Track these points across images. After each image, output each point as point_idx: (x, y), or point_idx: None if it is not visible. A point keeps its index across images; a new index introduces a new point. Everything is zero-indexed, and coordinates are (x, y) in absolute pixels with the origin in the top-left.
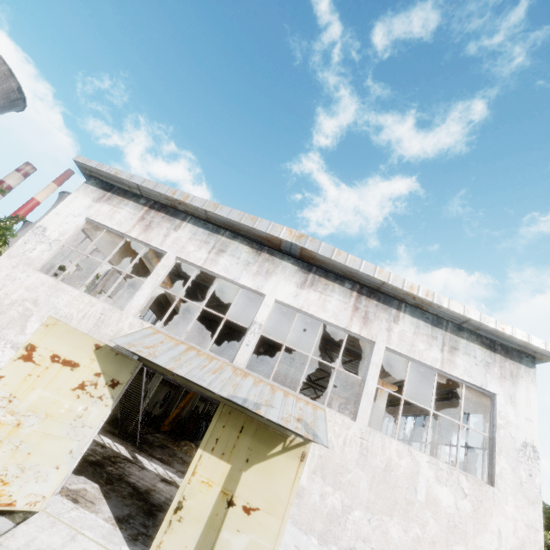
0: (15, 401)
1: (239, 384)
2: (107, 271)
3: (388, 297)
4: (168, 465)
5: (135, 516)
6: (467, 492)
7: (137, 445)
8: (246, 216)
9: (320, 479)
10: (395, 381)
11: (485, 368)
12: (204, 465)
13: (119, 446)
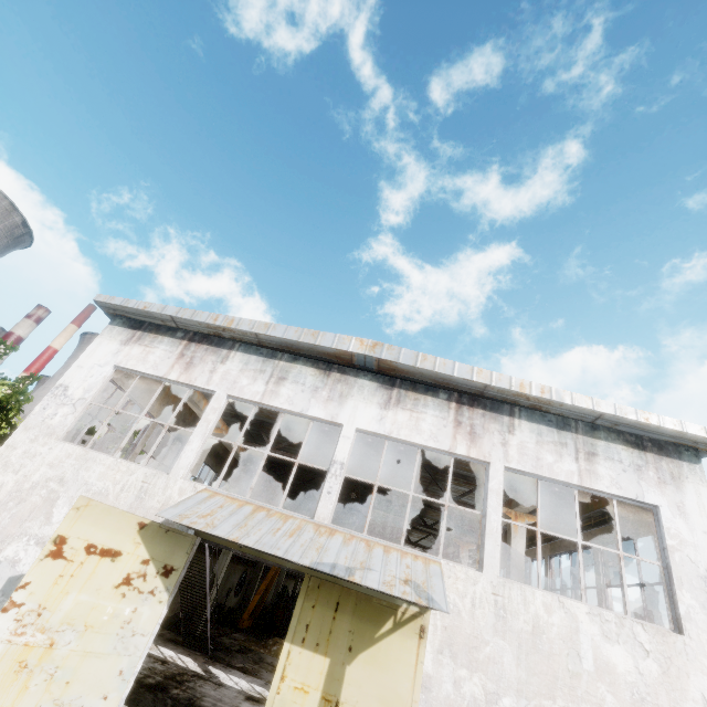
0: (45, 614)
1: (324, 546)
2: (147, 425)
3: (495, 403)
4: (254, 676)
5: None
6: (649, 648)
7: (210, 653)
8: (305, 333)
9: (449, 659)
10: (531, 509)
11: (636, 473)
12: (295, 664)
13: (186, 658)
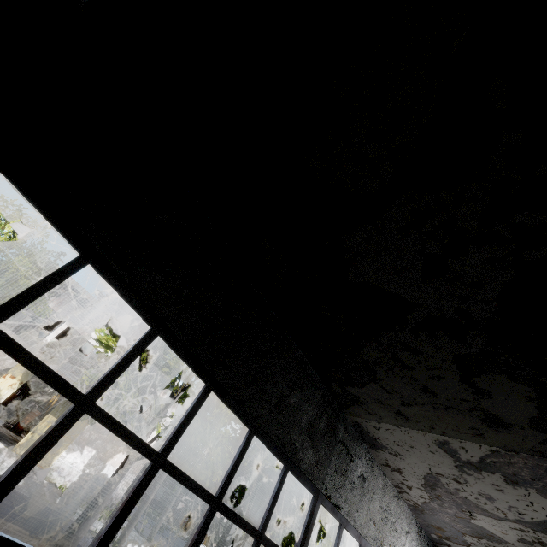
0: None
1: None
2: None
3: None
4: None
5: None
6: None
7: None
8: None
9: (92, 429)
10: None
11: None
12: (49, 419)
13: None
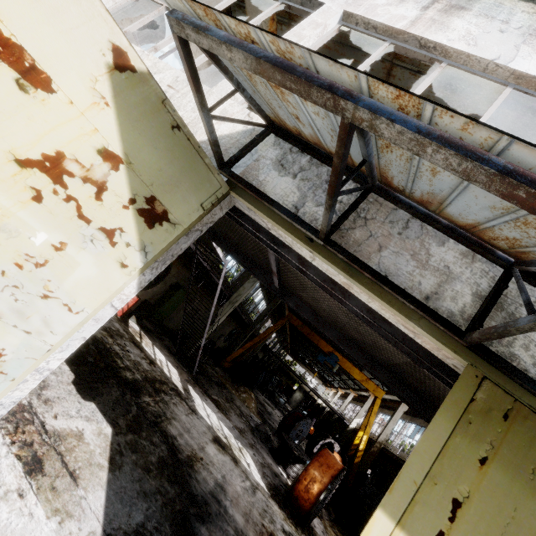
0: None
1: None
2: None
3: None
4: (224, 414)
5: (152, 533)
6: None
7: (194, 374)
8: None
9: None
10: None
11: None
12: None
13: (172, 368)
